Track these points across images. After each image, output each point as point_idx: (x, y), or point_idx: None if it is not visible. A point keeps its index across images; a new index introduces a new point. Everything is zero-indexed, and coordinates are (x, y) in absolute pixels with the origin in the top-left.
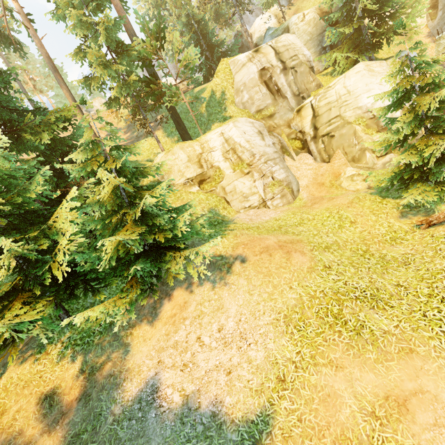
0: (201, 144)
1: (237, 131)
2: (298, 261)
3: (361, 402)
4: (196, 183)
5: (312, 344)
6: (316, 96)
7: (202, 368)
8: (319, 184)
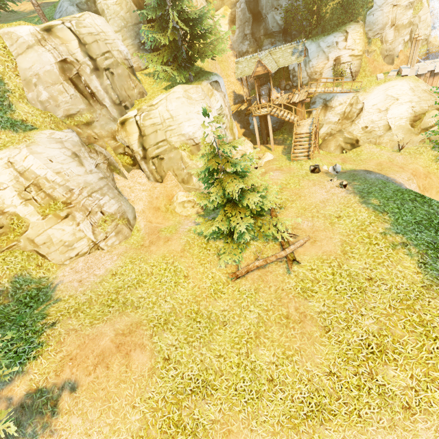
0: None
1: (37, 160)
2: (139, 364)
3: None
4: None
5: None
6: (140, 112)
7: None
8: (155, 209)
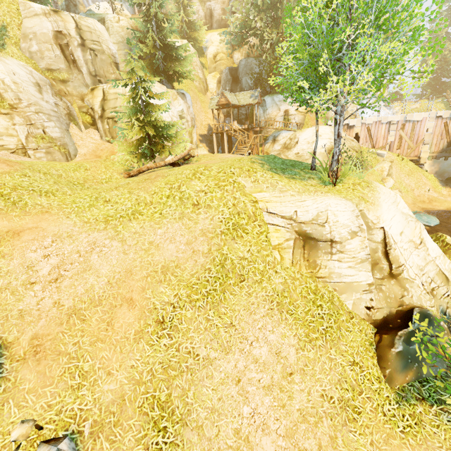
0: None
1: (2, 67)
2: None
3: None
4: None
5: None
6: (109, 84)
7: None
8: (97, 156)
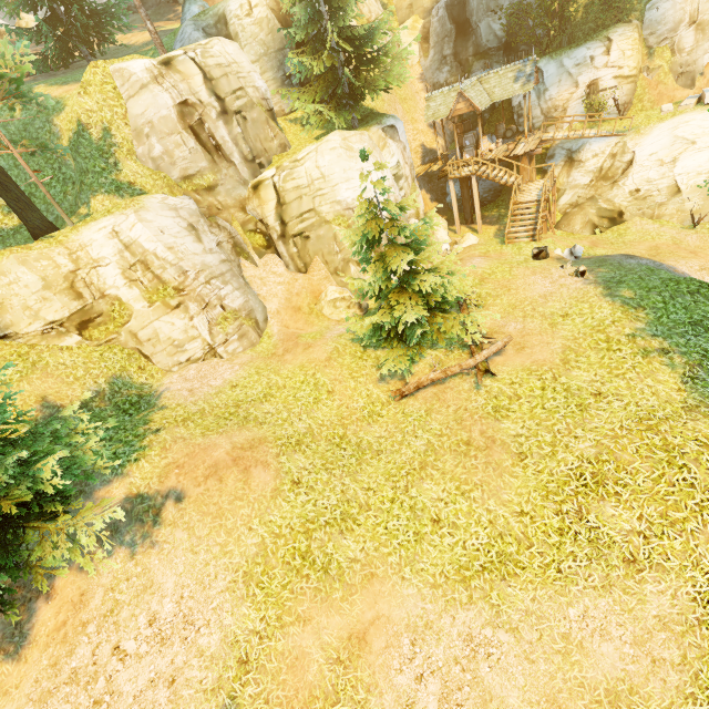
0: (70, 252)
1: (147, 230)
2: (260, 483)
3: (328, 652)
4: (72, 328)
5: (278, 602)
6: (280, 170)
7: (129, 695)
8: (295, 309)
